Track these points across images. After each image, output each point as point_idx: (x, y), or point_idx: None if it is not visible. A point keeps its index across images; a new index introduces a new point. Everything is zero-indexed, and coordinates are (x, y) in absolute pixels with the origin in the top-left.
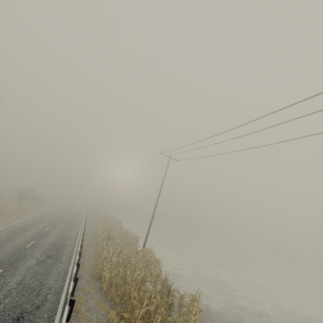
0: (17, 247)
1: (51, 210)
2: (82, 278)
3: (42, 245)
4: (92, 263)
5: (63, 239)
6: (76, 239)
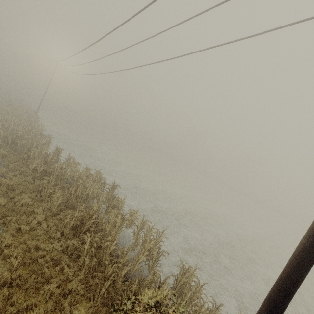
0: None
1: None
2: None
3: None
4: None
5: None
6: None
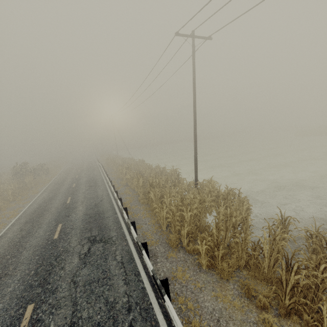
0: (42, 244)
1: (62, 175)
2: (156, 255)
3: (73, 226)
4: (151, 223)
5: (95, 206)
6: (110, 198)
